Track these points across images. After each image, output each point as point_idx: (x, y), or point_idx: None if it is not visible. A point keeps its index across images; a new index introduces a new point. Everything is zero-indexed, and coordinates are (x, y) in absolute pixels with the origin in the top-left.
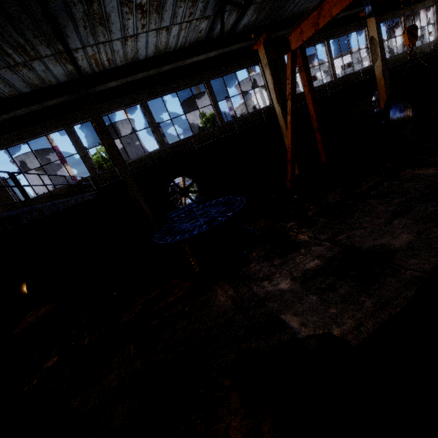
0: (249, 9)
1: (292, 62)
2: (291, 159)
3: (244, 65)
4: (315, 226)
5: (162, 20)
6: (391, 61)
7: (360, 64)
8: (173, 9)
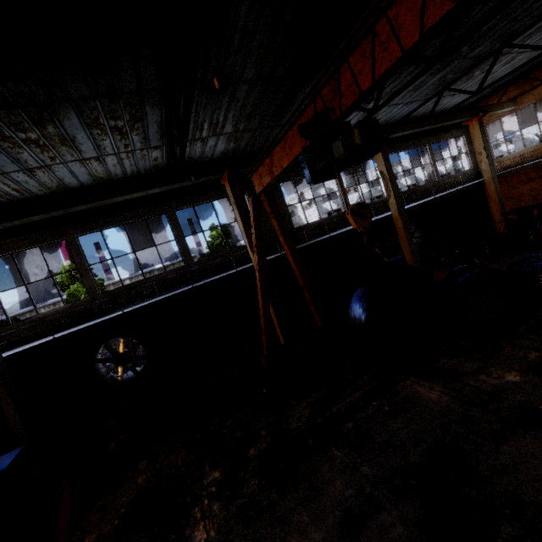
0: (219, 139)
1: (254, 209)
2: (264, 328)
3: (225, 194)
4: (235, 501)
5: (82, 151)
6: (419, 190)
7: (407, 177)
8: (92, 141)
